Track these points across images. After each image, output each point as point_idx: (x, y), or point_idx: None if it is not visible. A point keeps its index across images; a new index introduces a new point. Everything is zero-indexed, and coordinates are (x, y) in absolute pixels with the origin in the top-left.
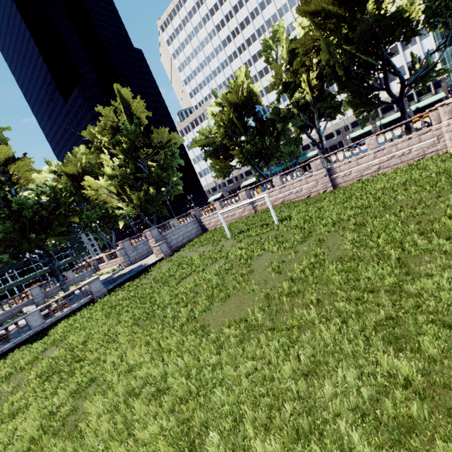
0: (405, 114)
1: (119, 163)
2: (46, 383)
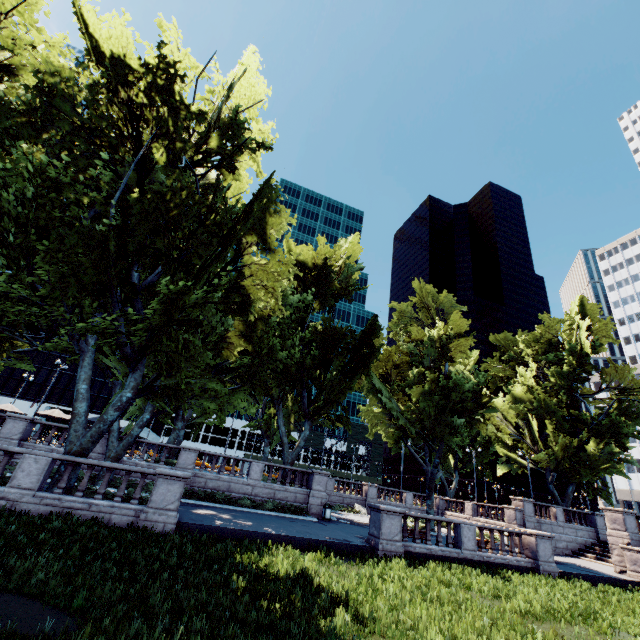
0: None
1: (541, 387)
2: None
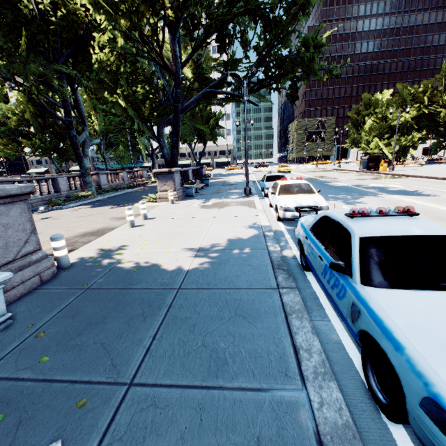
0: (154, 165)
1: None
2: None
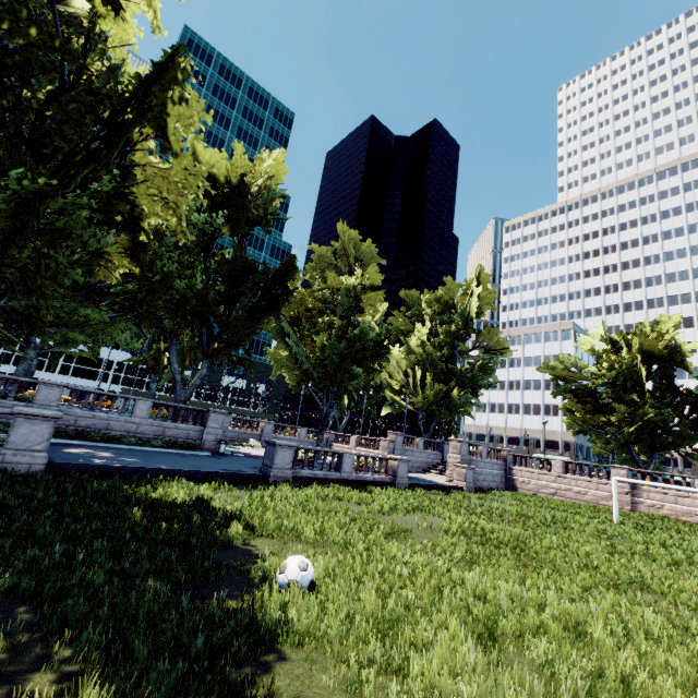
0: None
1: (432, 342)
2: (487, 549)
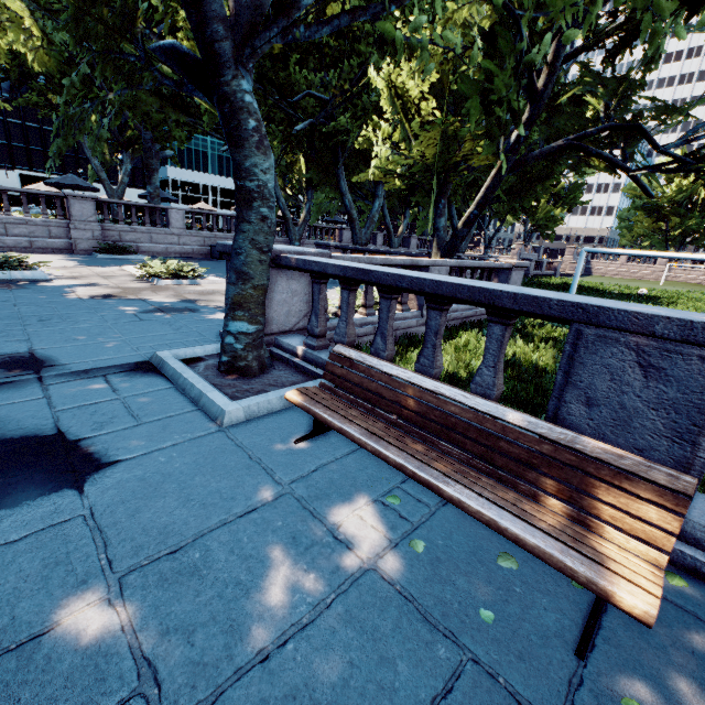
0: None
1: None
2: None
